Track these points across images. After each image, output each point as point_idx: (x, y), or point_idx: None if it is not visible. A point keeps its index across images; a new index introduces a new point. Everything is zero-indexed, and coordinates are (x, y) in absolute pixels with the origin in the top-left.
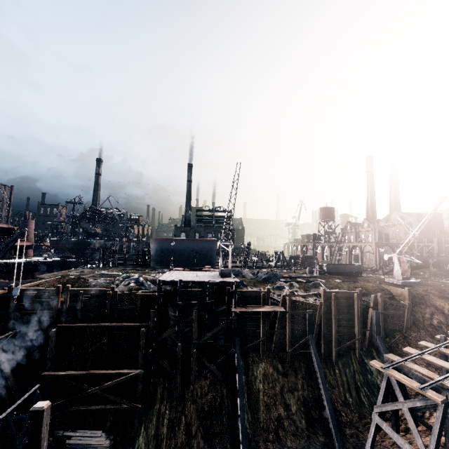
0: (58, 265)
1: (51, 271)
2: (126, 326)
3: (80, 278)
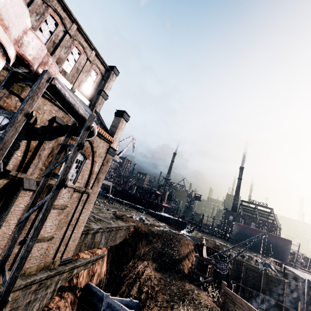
0: (181, 223)
1: (177, 226)
2: (280, 304)
3: (218, 245)
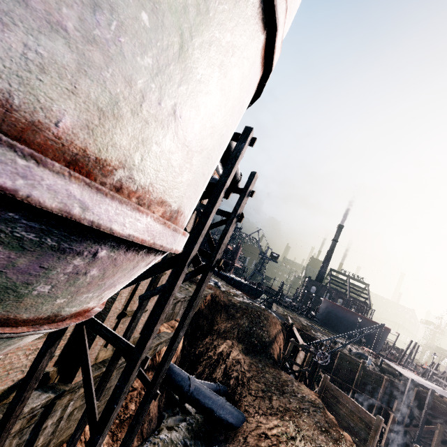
0: (255, 291)
1: (250, 294)
2: (374, 401)
3: (305, 326)
